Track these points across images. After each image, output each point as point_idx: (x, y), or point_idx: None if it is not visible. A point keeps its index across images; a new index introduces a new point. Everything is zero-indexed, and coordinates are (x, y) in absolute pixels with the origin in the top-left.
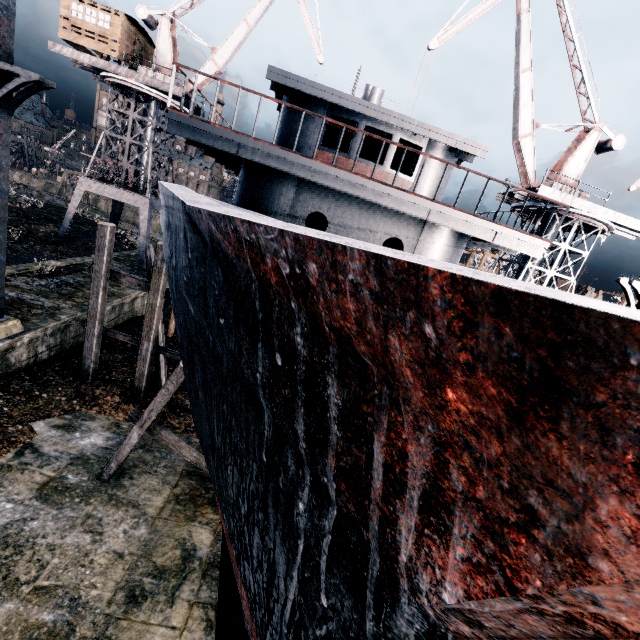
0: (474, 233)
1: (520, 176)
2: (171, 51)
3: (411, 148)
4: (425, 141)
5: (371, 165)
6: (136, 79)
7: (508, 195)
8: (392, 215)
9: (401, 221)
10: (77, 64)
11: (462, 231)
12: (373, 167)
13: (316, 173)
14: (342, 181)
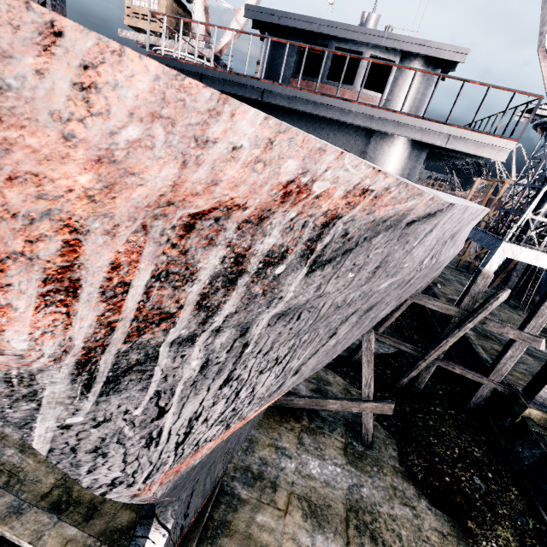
0: (424, 138)
1: (546, 88)
2: (203, 19)
3: (353, 55)
4: (398, 54)
5: (341, 87)
6: (177, 48)
7: (530, 112)
8: (340, 128)
9: (349, 133)
10: (139, 44)
11: (411, 137)
12: (343, 88)
13: (266, 93)
14: (289, 98)
